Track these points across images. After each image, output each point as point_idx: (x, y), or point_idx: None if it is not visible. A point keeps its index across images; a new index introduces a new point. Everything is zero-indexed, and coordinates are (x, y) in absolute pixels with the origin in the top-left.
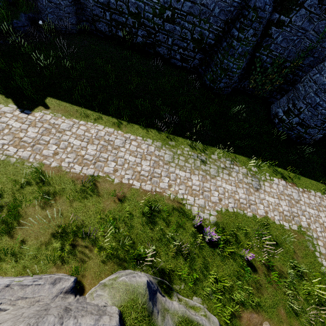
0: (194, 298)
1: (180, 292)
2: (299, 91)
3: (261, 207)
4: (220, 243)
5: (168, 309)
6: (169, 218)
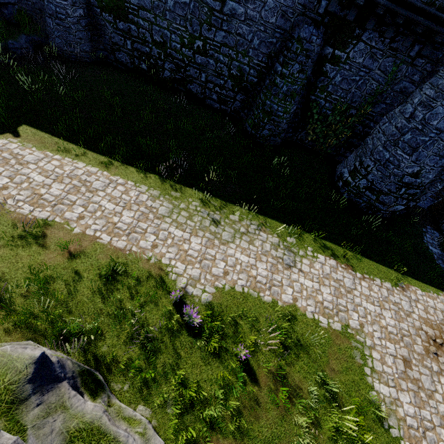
0: (140, 408)
1: (119, 395)
2: (367, 145)
3: (289, 291)
4: (206, 332)
5: (69, 407)
6: (138, 288)
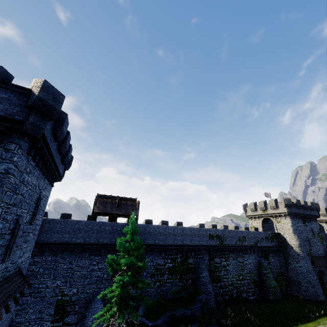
0: None
1: None
2: (296, 280)
3: None
4: None
5: None
6: None
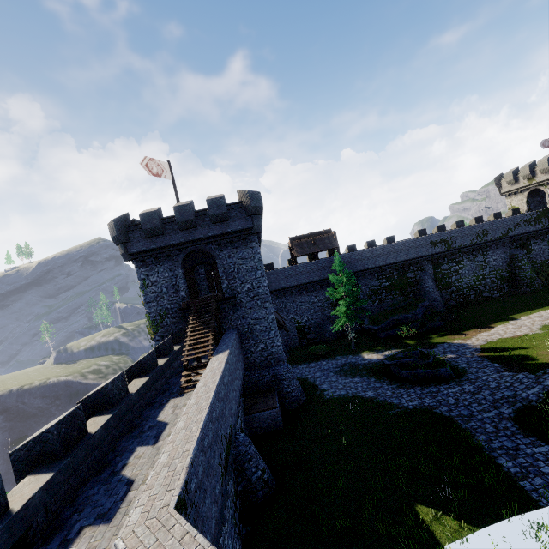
0: None
1: None
2: None
3: None
4: None
5: None
6: None
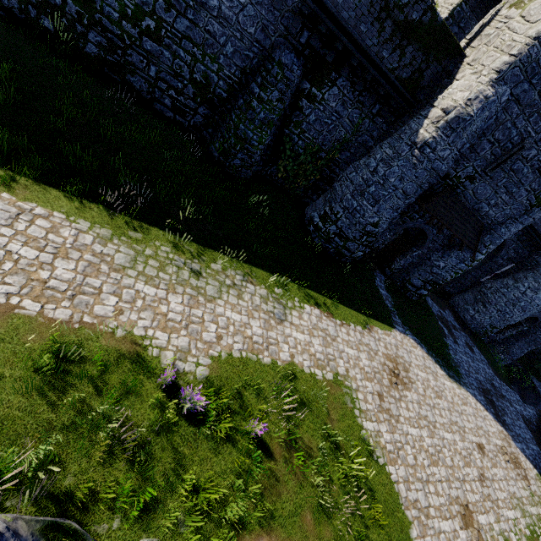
0: None
1: (107, 539)
2: (336, 191)
3: (285, 348)
4: (212, 415)
5: None
6: (107, 377)
